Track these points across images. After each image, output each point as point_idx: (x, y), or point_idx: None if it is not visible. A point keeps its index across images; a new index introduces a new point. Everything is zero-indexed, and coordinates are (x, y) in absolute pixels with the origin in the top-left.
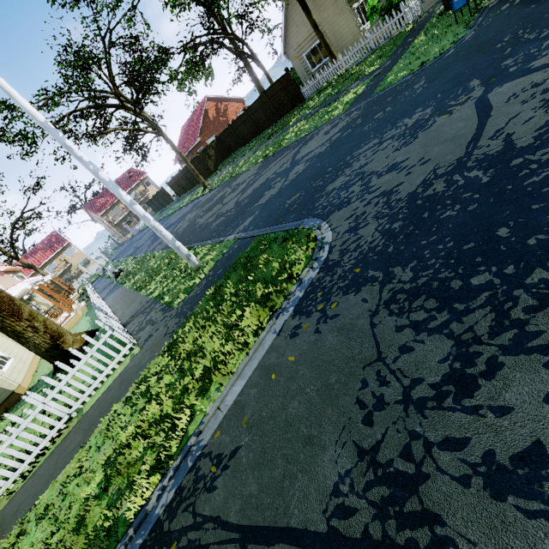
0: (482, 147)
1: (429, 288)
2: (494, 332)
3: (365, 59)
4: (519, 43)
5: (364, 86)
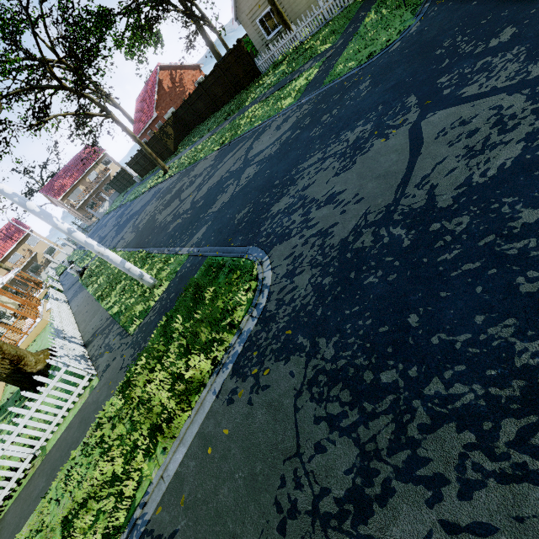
0: (408, 197)
1: (346, 375)
2: (392, 448)
3: (319, 31)
4: (456, 54)
5: (315, 70)
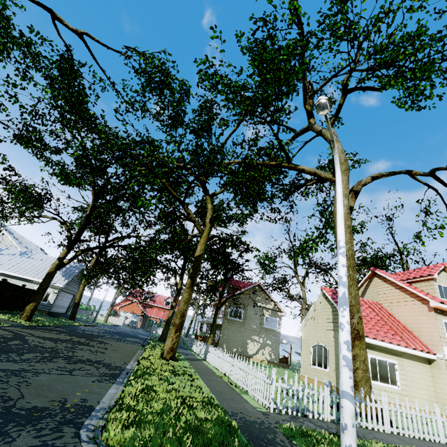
0: None
1: None
2: None
3: None
4: None
5: None
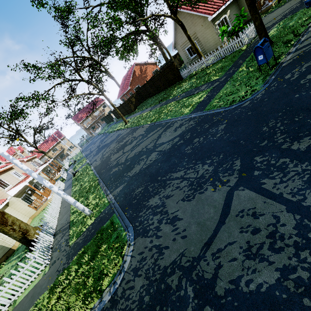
0: (205, 261)
1: None
2: None
3: (217, 63)
4: (272, 140)
5: (205, 95)
